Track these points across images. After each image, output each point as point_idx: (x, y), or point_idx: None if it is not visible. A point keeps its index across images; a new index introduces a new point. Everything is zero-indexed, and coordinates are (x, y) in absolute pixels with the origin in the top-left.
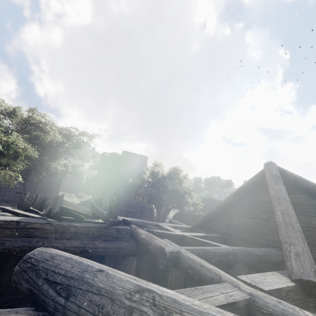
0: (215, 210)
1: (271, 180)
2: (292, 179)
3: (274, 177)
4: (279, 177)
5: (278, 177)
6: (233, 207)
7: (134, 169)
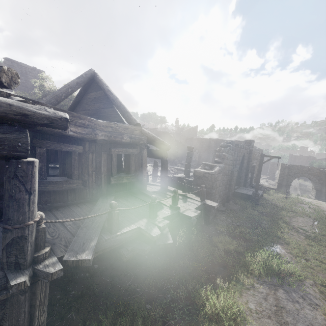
0: (68, 109)
1: (76, 78)
2: (97, 81)
3: (81, 77)
4: (83, 77)
5: (83, 76)
6: (79, 106)
7: (26, 83)
